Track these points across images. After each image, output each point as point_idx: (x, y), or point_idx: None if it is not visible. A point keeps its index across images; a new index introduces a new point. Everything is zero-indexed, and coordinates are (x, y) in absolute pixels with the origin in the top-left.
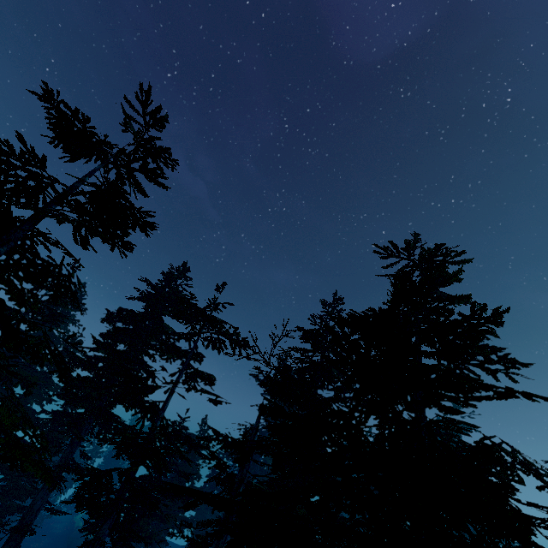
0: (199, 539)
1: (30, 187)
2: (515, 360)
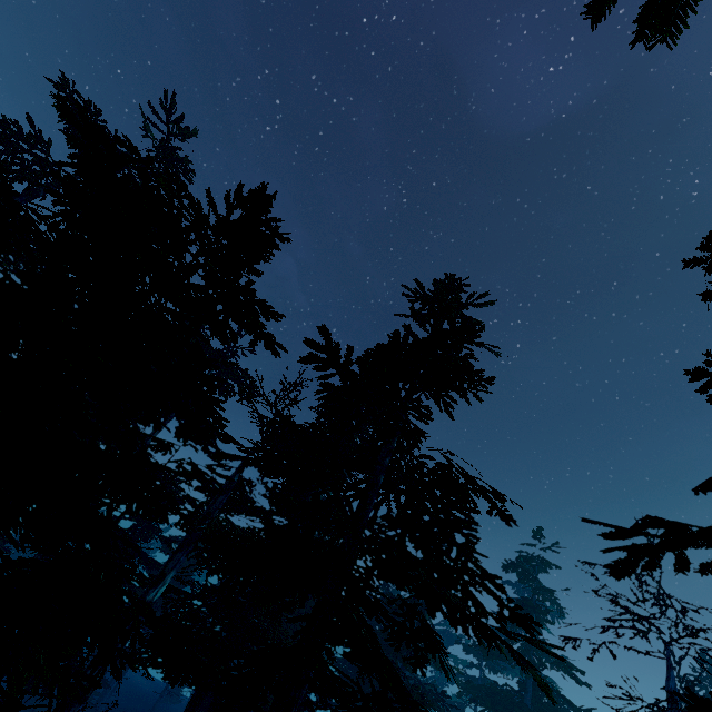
0: (153, 577)
1: (34, 172)
2: (472, 370)
